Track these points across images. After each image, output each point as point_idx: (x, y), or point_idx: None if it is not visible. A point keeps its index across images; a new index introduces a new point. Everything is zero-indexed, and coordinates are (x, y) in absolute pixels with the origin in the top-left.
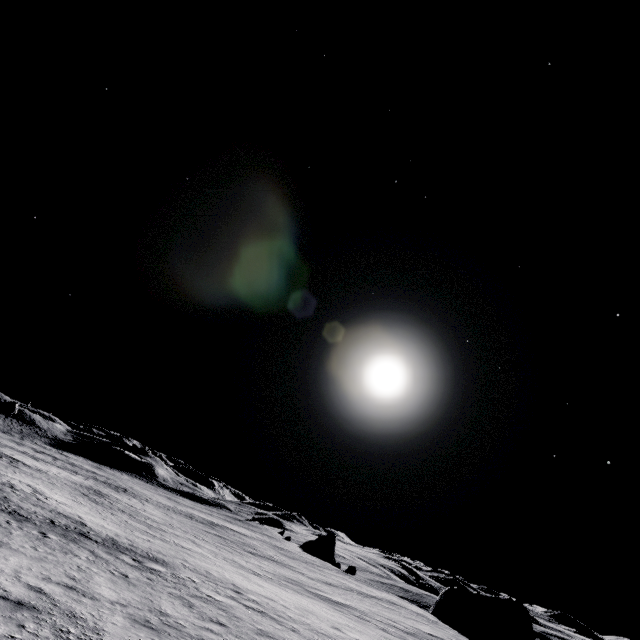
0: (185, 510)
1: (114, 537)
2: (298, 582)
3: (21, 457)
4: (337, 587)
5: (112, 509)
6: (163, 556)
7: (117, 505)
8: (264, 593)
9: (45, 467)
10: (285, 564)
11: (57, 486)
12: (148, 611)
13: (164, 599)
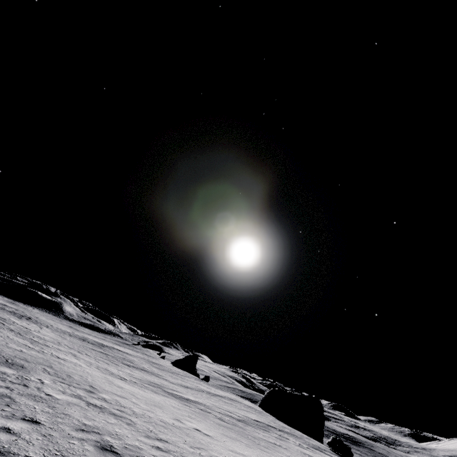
0: (81, 335)
1: None
2: (160, 385)
3: None
4: (192, 389)
5: (0, 328)
6: (25, 362)
7: (9, 326)
8: (120, 393)
9: None
10: (154, 373)
11: None
12: None
13: None
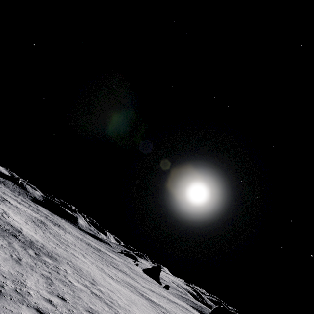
0: (87, 241)
1: (34, 241)
2: (134, 286)
3: (11, 200)
4: (156, 293)
5: (45, 230)
6: (58, 256)
7: (49, 230)
8: (110, 288)
9: (21, 207)
10: (131, 276)
11: (20, 214)
12: (11, 280)
13: (34, 276)
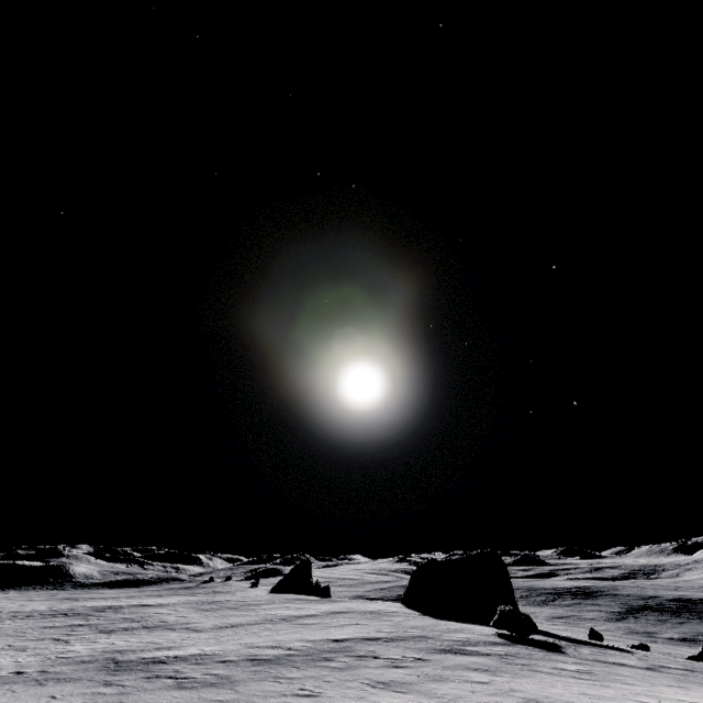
0: (69, 606)
1: None
2: (128, 651)
3: None
4: (240, 626)
5: None
6: None
7: None
8: None
9: None
10: (174, 625)
11: None
12: None
13: None
